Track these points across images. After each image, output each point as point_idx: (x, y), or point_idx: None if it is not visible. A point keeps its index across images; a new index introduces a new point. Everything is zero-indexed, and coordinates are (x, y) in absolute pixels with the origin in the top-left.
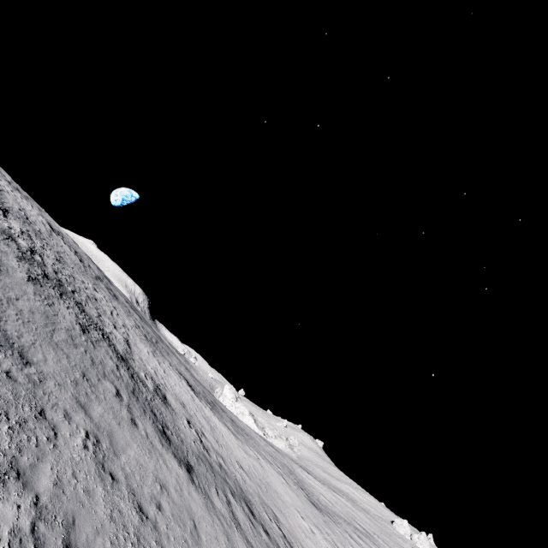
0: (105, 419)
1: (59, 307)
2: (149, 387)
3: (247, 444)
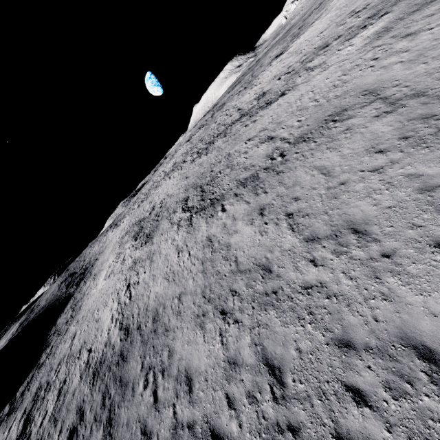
0: (247, 135)
1: (216, 145)
2: (255, 104)
3: None
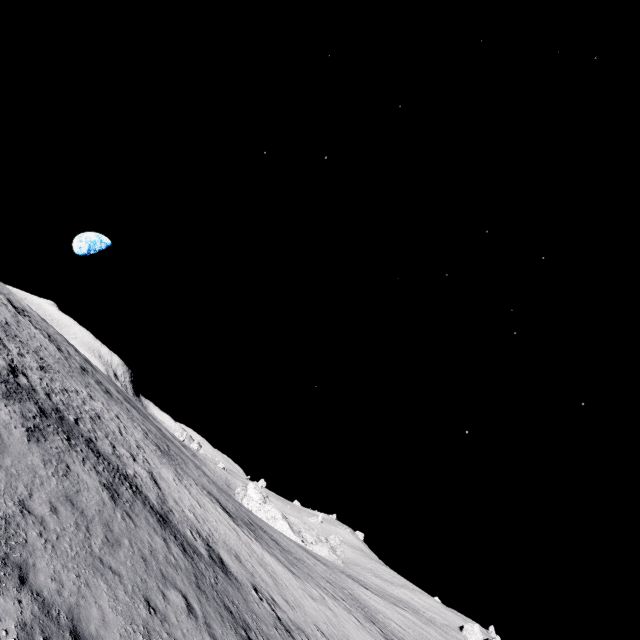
0: None
1: (76, 469)
2: (203, 554)
3: (306, 579)
